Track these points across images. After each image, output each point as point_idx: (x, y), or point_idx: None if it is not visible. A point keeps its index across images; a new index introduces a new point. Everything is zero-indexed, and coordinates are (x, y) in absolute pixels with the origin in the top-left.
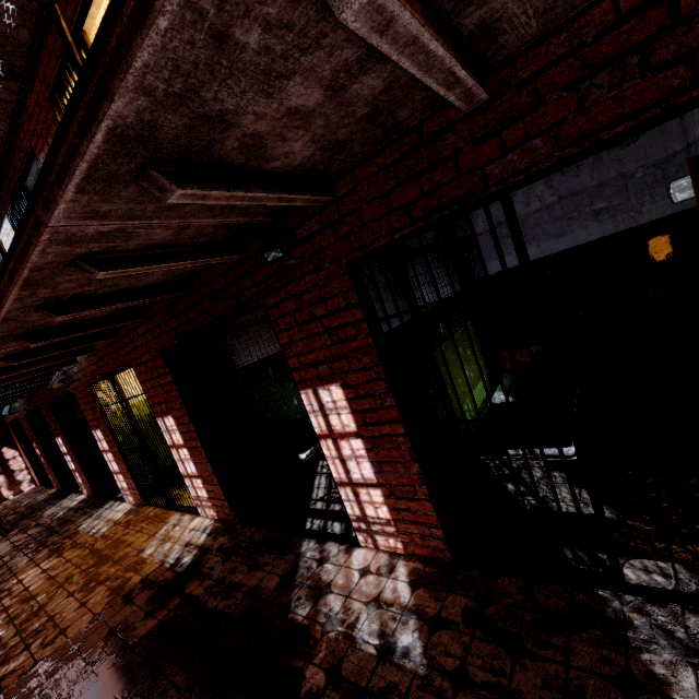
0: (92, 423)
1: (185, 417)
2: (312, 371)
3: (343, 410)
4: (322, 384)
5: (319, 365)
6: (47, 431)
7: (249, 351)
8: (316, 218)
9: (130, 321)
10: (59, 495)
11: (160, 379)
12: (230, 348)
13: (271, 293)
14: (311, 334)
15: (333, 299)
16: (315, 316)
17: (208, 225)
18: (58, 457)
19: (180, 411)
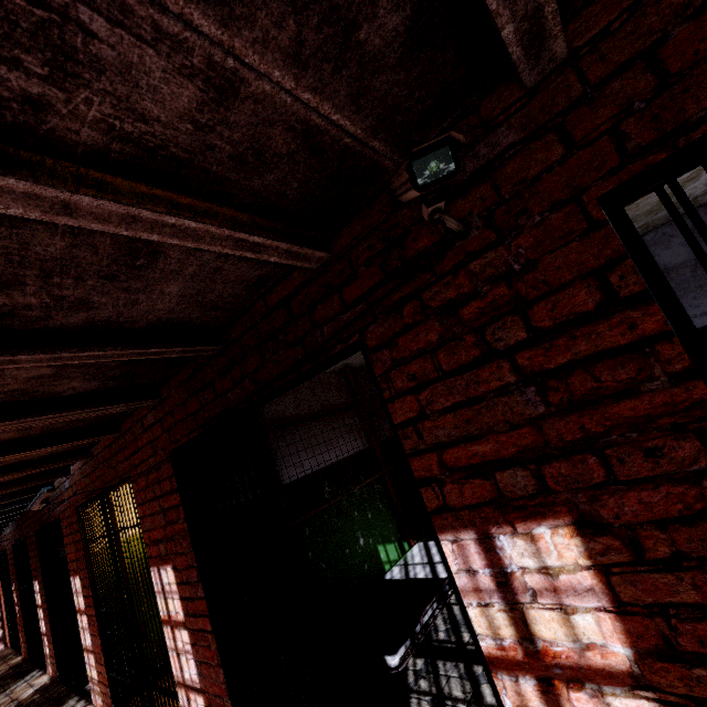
0: (72, 564)
1: (191, 571)
2: (478, 486)
3: (580, 596)
4: (508, 521)
5: (500, 469)
6: (29, 570)
7: (300, 457)
8: (506, 126)
9: (131, 403)
10: (20, 670)
11: (162, 500)
12: (273, 454)
13: (379, 317)
14: (480, 394)
15: (553, 298)
16: (492, 348)
17: (278, 112)
18: (33, 608)
19: (186, 558)
